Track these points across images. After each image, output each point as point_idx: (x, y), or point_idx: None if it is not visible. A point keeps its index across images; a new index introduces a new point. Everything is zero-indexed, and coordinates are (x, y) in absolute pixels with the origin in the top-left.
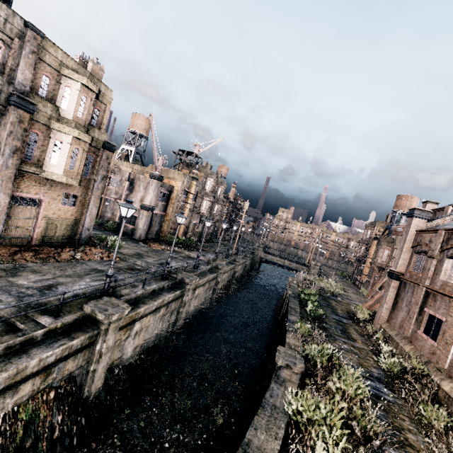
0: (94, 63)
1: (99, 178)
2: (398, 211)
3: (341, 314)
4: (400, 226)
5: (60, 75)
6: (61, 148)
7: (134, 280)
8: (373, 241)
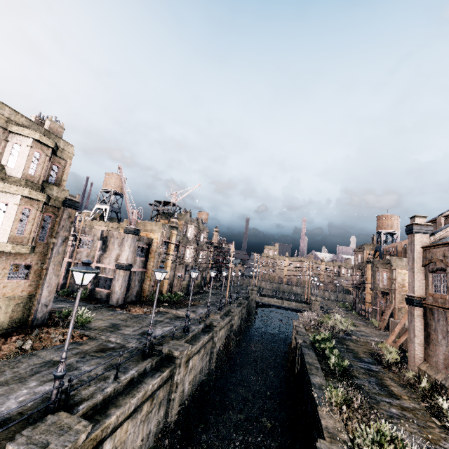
0: (52, 121)
1: (59, 241)
2: (383, 231)
3: (366, 359)
4: (389, 245)
5: (7, 132)
6: (6, 211)
7: (104, 368)
8: (367, 265)
